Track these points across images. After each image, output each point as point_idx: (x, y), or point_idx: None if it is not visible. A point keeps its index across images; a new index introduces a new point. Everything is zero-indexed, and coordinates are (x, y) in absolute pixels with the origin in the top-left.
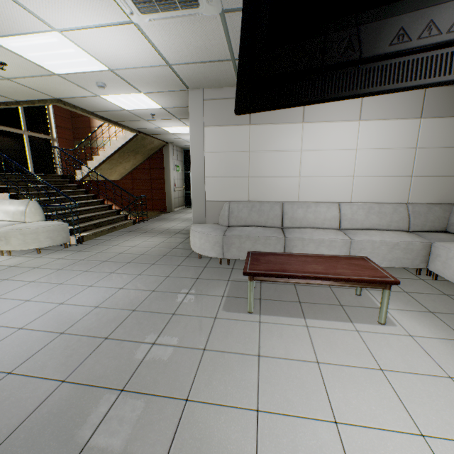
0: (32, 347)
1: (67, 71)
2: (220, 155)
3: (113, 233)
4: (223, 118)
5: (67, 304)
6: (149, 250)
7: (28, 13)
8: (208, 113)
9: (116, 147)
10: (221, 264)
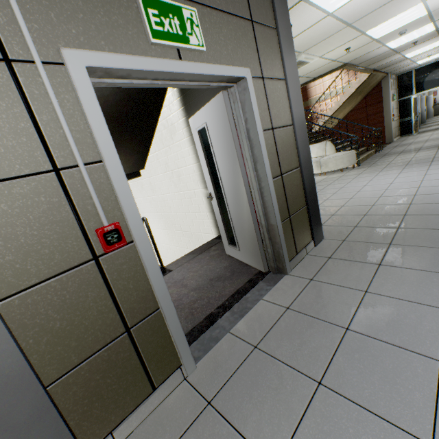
0: None
1: (386, 33)
2: None
3: (369, 159)
4: None
5: (430, 174)
6: (433, 156)
7: None
8: None
9: (349, 94)
10: None
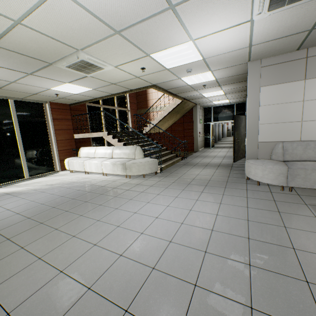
0: (202, 236)
1: (175, 65)
2: (274, 107)
3: (174, 166)
4: (277, 78)
5: (194, 211)
6: (211, 177)
7: (185, 33)
8: (264, 77)
9: (169, 111)
10: (283, 190)
